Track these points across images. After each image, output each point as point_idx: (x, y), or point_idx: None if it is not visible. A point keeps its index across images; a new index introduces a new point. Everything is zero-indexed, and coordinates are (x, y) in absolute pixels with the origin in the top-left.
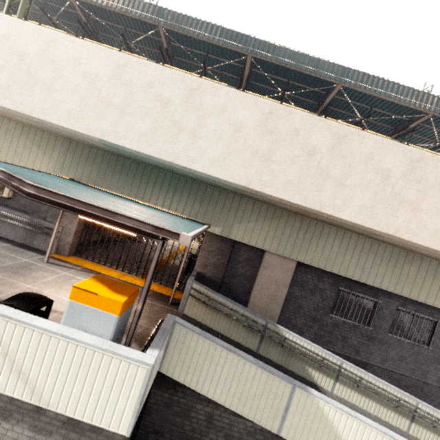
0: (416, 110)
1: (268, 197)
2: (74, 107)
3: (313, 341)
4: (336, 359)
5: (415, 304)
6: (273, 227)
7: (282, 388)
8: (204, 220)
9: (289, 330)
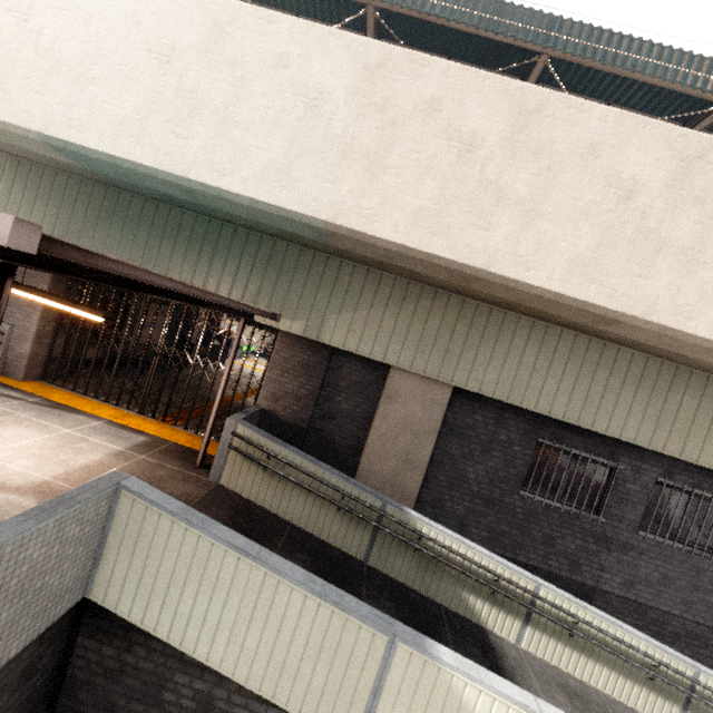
0: (698, 101)
1: (378, 244)
2: None
3: (486, 543)
4: (526, 580)
5: (694, 473)
6: (404, 320)
7: (366, 643)
8: (270, 307)
9: (440, 521)
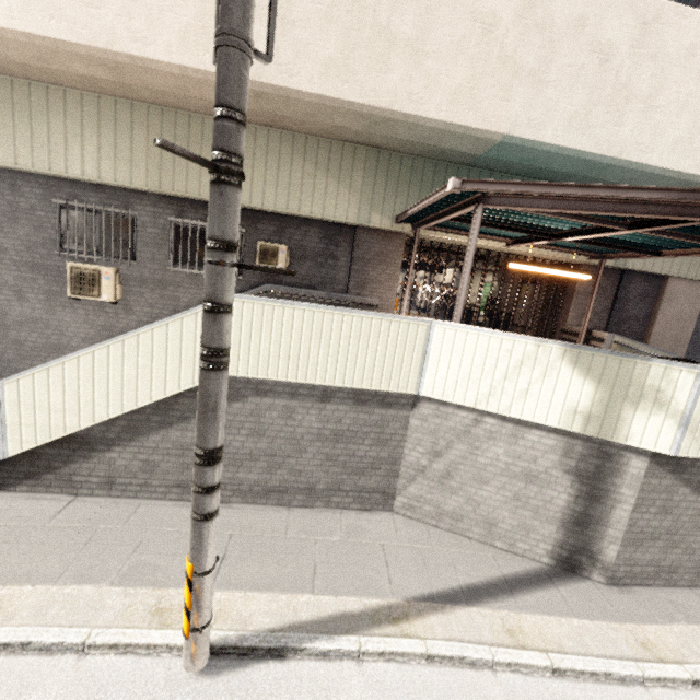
0: None
1: None
2: (461, 83)
3: None
4: None
5: None
6: None
7: None
8: None
9: None
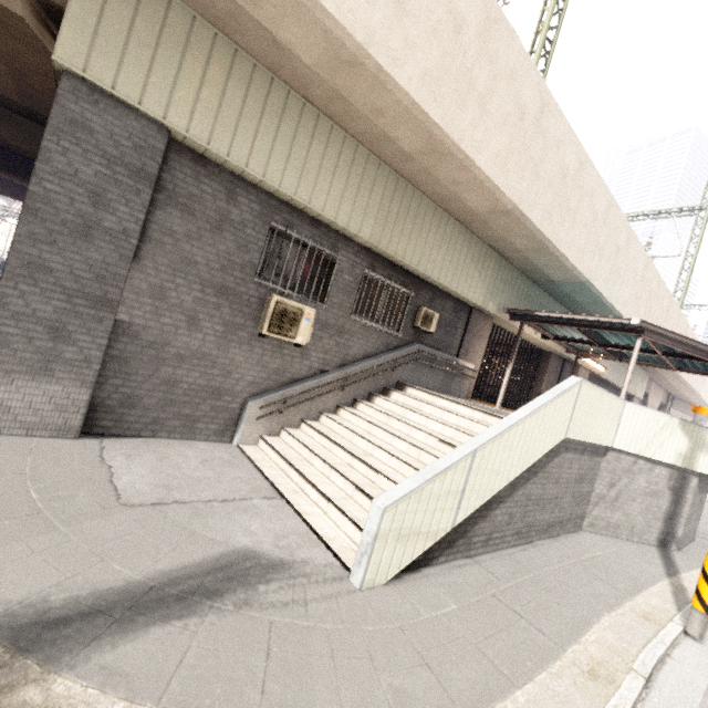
0: None
1: None
2: (582, 244)
3: None
4: None
5: (613, 390)
6: None
7: None
8: None
9: None
